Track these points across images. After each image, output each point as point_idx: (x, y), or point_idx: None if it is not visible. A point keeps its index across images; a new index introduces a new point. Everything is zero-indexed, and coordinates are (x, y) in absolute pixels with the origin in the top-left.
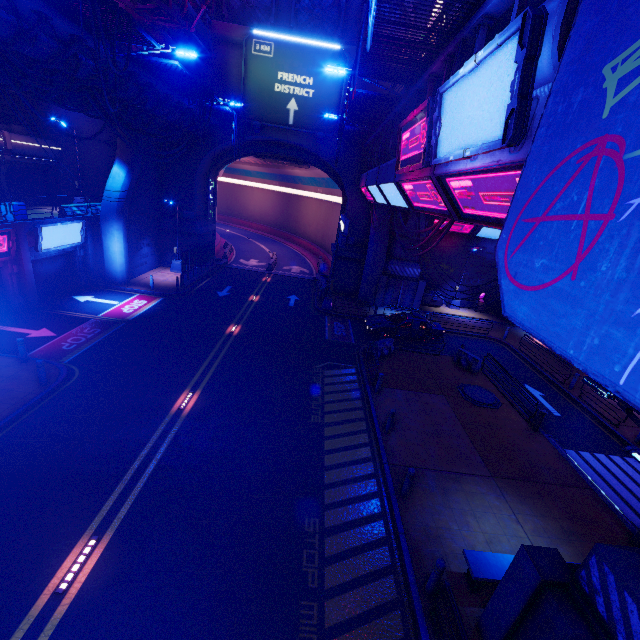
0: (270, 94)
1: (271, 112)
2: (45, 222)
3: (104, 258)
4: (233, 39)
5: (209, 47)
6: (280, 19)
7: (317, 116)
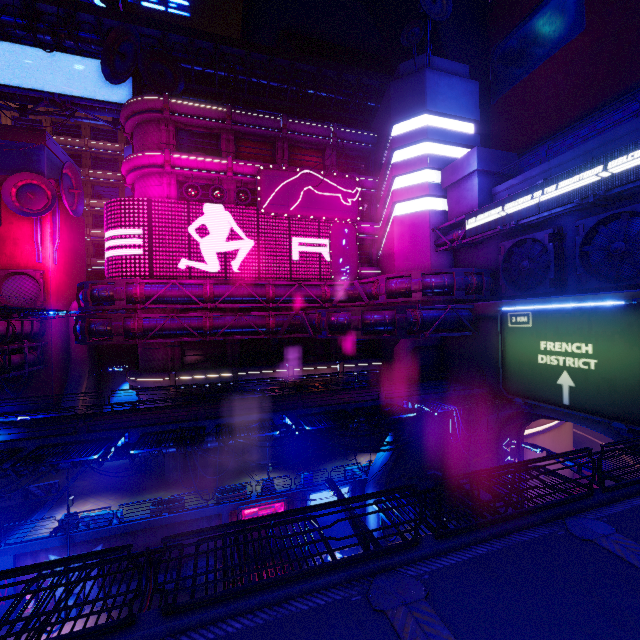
0: (533, 366)
1: (536, 387)
2: (317, 488)
3: (366, 517)
4: (493, 314)
5: (474, 325)
6: (569, 266)
7: (609, 396)
